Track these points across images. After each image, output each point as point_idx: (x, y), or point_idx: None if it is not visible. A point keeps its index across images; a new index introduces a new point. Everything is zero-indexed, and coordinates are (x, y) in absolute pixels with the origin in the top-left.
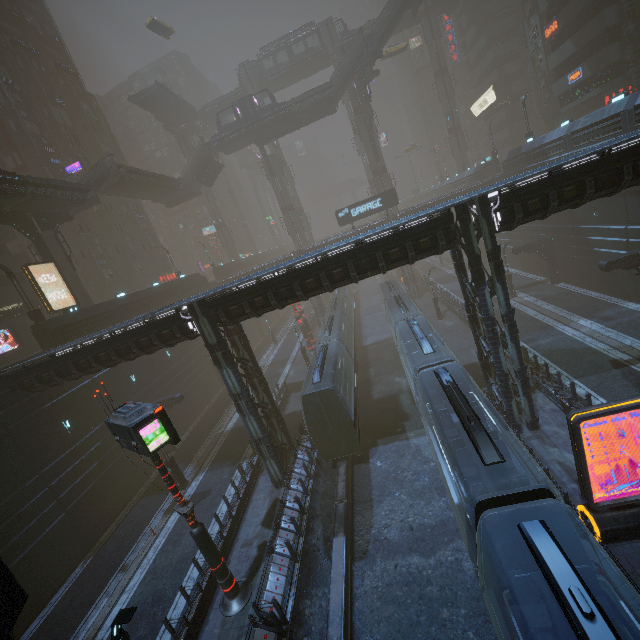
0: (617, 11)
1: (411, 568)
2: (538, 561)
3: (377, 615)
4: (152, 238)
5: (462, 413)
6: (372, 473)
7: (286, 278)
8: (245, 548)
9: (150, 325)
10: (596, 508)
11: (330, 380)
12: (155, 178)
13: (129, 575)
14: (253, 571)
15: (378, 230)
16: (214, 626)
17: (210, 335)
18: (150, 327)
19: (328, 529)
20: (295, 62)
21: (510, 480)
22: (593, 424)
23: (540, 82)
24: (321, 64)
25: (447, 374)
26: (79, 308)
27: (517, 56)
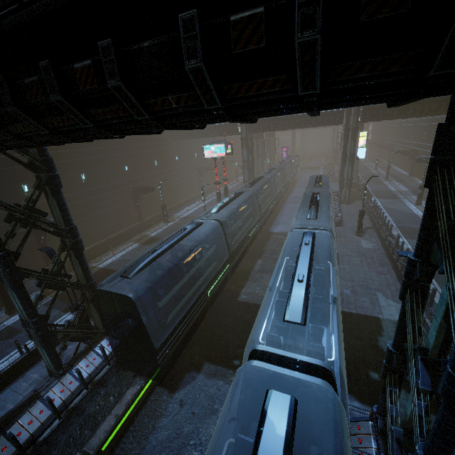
0: None
1: None
2: None
3: None
4: None
5: None
6: (163, 417)
7: None
8: None
9: None
10: None
11: (168, 273)
12: None
13: None
14: None
15: None
16: None
17: None
18: None
19: None
20: None
21: None
22: None
23: None
24: None
25: None
26: None
27: None
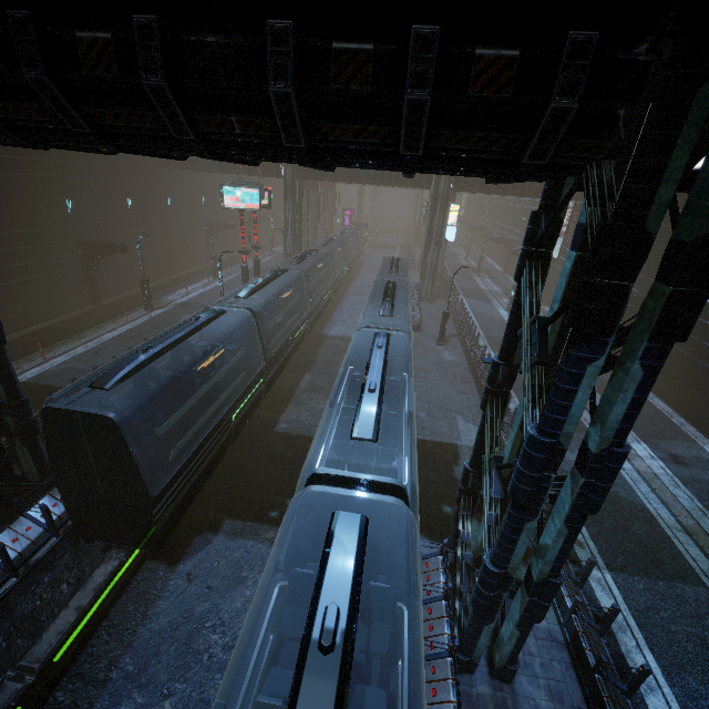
0: None
1: None
2: None
3: None
4: None
5: None
6: (161, 600)
7: None
8: None
9: None
10: None
11: (169, 385)
12: None
13: None
14: None
15: None
16: None
17: None
18: None
19: None
20: None
21: None
22: None
23: None
24: None
25: (349, 573)
26: None
27: None
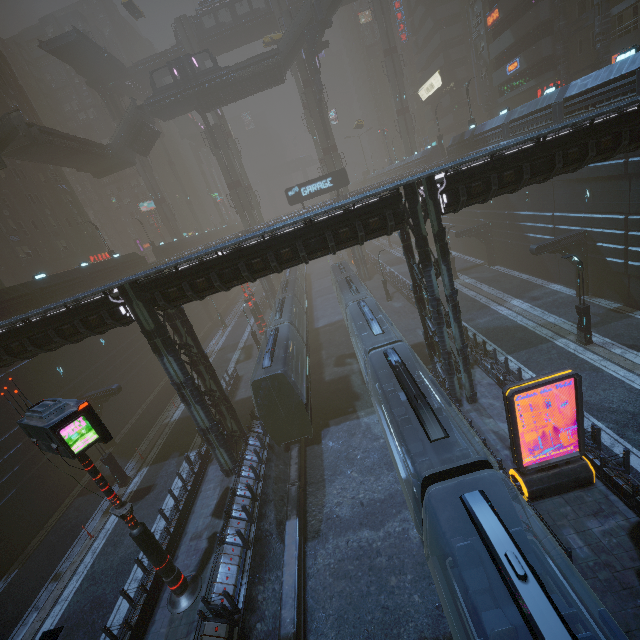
0: (551, 6)
1: (362, 542)
2: (478, 530)
3: (330, 591)
4: (78, 212)
5: (410, 392)
6: (324, 454)
7: (230, 258)
8: (194, 541)
9: (73, 310)
10: (525, 471)
11: (281, 364)
12: (78, 142)
13: (63, 584)
14: (203, 564)
15: (327, 208)
16: (161, 626)
17: (147, 320)
18: (73, 312)
19: (281, 513)
20: (239, 23)
21: (453, 453)
22: (523, 395)
23: (482, 70)
24: (268, 29)
25: (396, 354)
26: None
27: (462, 42)
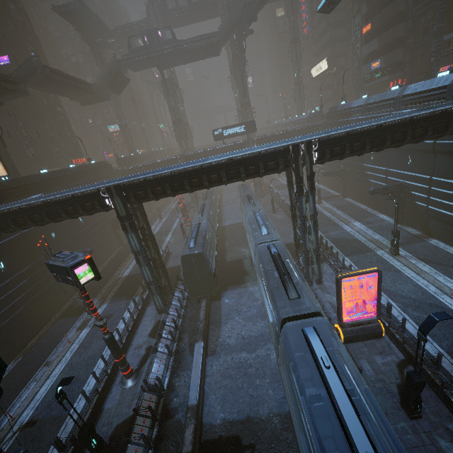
0: (405, 27)
1: (241, 359)
2: (309, 345)
3: (219, 384)
4: (68, 128)
5: (280, 271)
6: (222, 306)
7: (179, 176)
8: (137, 350)
9: (76, 198)
10: (343, 325)
11: (200, 247)
12: (74, 81)
13: (52, 368)
14: (142, 363)
15: (243, 153)
16: (116, 394)
17: (121, 209)
18: (76, 200)
19: (192, 339)
20: (192, 8)
21: (302, 309)
22: (350, 282)
23: (355, 63)
24: (211, 14)
25: (275, 248)
26: (8, 178)
27: (344, 40)
